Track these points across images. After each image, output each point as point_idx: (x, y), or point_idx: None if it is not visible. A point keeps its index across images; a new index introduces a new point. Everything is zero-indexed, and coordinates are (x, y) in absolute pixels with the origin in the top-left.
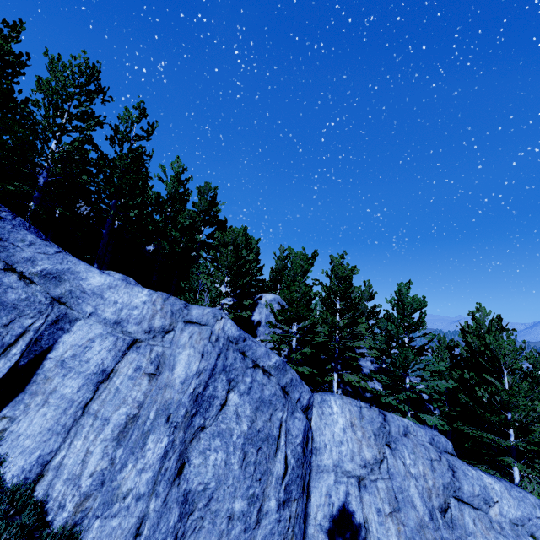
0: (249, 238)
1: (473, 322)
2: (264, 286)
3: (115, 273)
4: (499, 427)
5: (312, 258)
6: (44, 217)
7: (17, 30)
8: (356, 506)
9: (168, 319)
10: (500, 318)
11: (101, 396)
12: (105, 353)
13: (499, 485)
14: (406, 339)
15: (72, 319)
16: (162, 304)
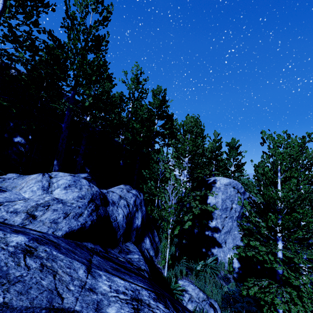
0: (201, 125)
1: None
2: None
3: (63, 175)
4: None
5: (303, 144)
6: None
7: None
8: None
9: None
10: None
11: None
12: None
13: None
14: None
15: None
16: None
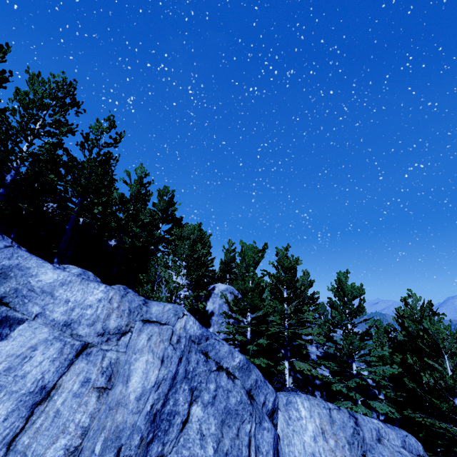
0: (203, 233)
1: (404, 307)
2: (214, 276)
3: (74, 267)
4: (449, 414)
5: (263, 251)
6: (6, 212)
7: (3, 52)
8: None
9: (125, 318)
10: (431, 303)
11: (35, 423)
12: (46, 365)
13: None
14: (349, 325)
15: (13, 322)
16: (119, 301)
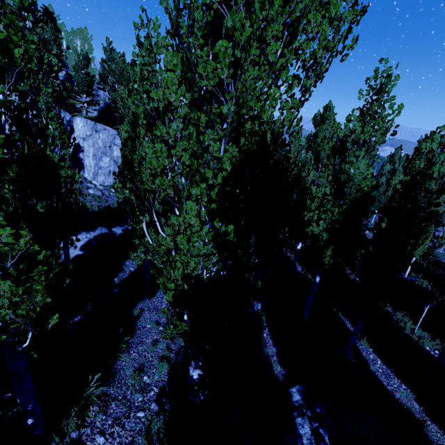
0: (56, 35)
1: None
2: None
3: None
4: None
5: (86, 57)
6: None
7: None
8: (81, 144)
9: None
10: None
11: None
12: None
13: None
14: None
15: None
16: None
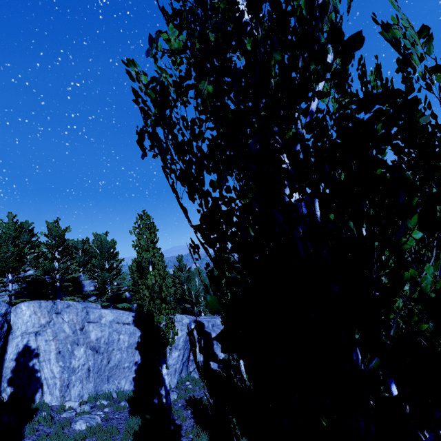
0: None
1: None
2: None
3: None
4: None
5: (20, 228)
6: None
7: None
8: (33, 343)
9: None
10: None
11: None
12: None
13: (108, 311)
14: (107, 266)
15: None
16: None
